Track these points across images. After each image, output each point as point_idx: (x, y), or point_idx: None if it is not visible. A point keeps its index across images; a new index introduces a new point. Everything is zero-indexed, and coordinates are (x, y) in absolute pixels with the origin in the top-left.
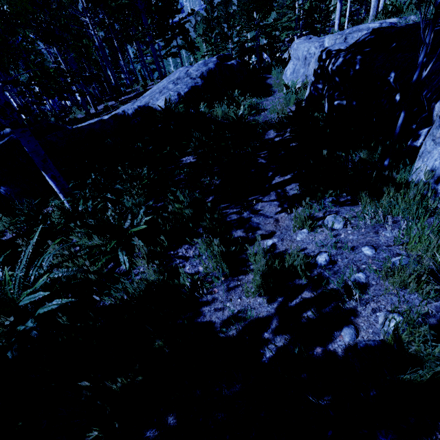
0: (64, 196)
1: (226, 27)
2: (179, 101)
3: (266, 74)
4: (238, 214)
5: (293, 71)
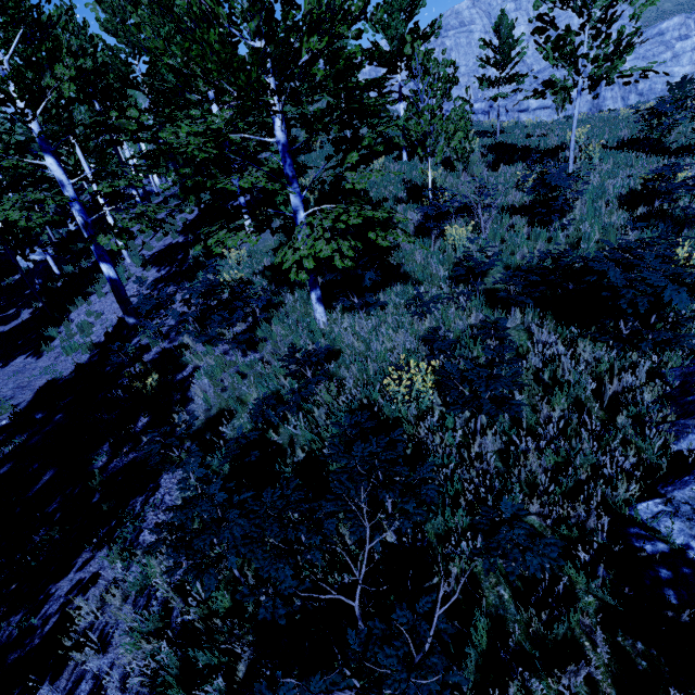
0: None
1: None
2: None
3: None
4: None
5: None
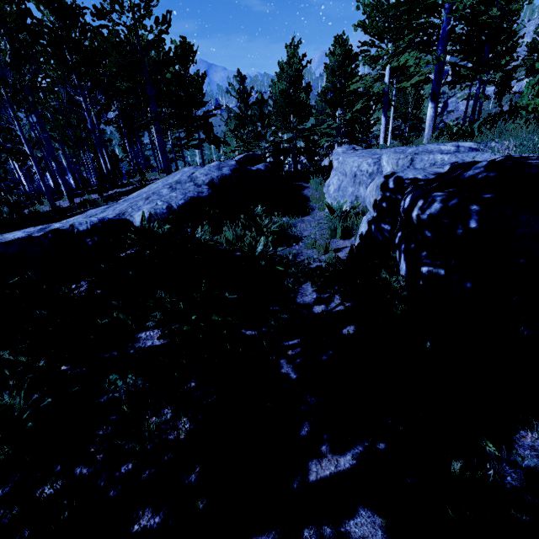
0: None
1: (260, 126)
2: (166, 219)
3: (302, 182)
4: None
5: (338, 187)
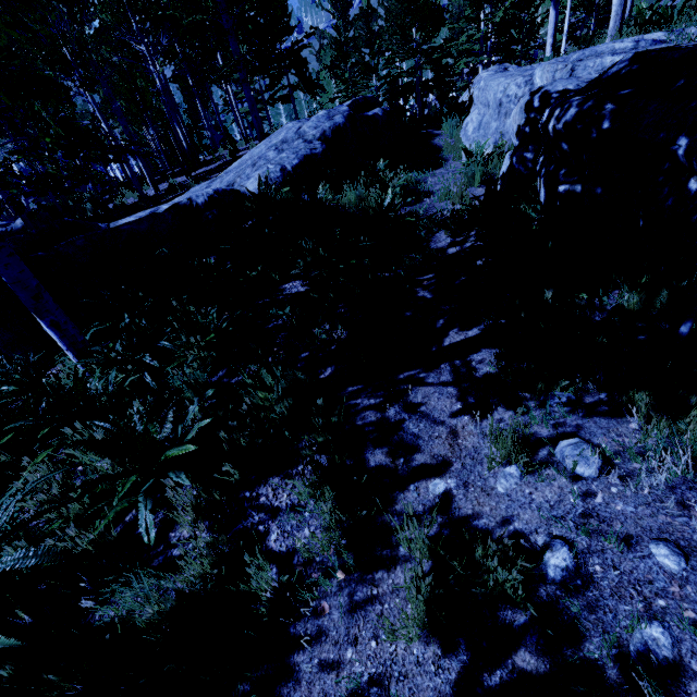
0: (75, 356)
1: (368, 54)
2: (283, 181)
3: (432, 129)
4: (379, 412)
5: (478, 125)
